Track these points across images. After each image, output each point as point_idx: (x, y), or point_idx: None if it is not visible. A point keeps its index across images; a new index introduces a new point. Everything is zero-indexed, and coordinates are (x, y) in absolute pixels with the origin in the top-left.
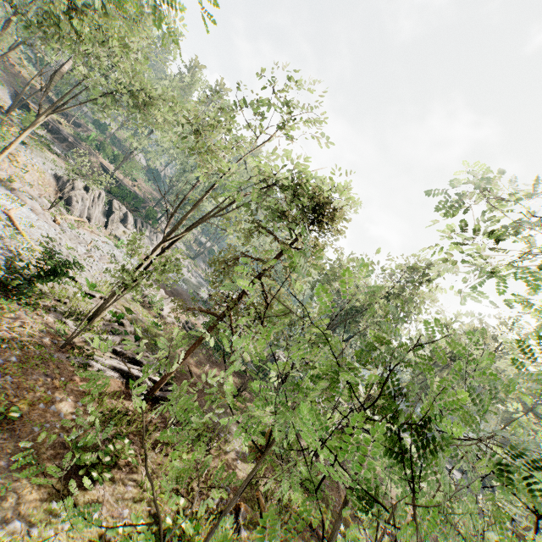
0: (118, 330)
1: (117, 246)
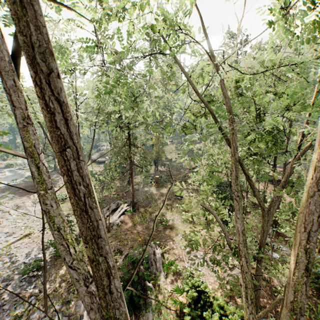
0: None
1: None
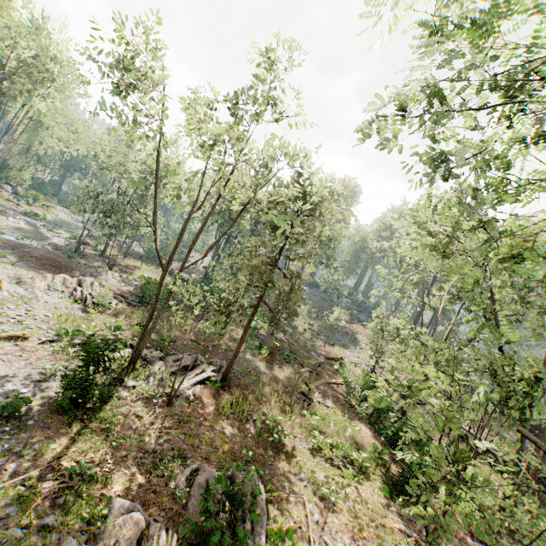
0: (150, 356)
1: None
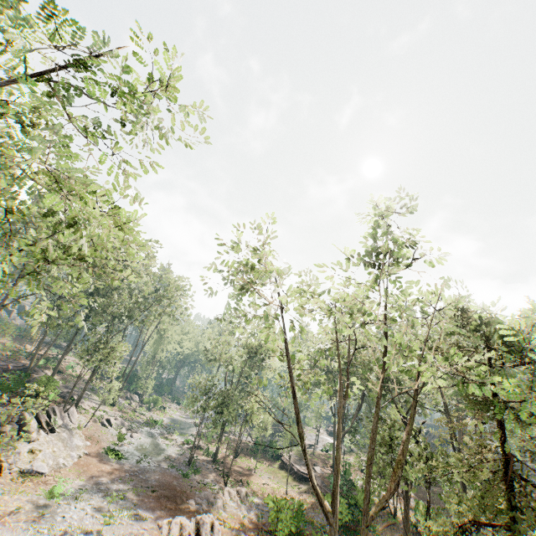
0: None
1: (51, 496)
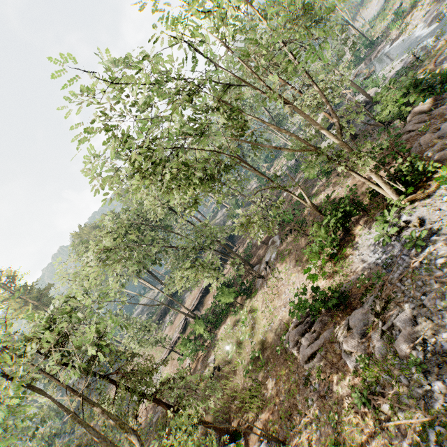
0: None
1: None
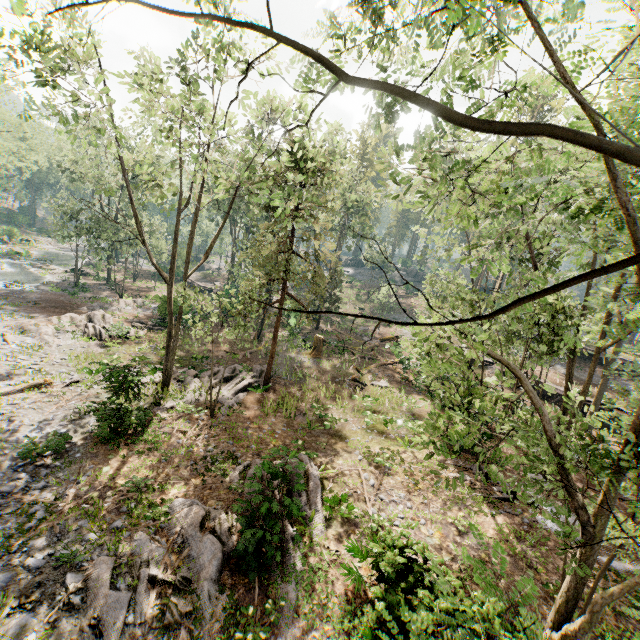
0: (183, 376)
1: None
